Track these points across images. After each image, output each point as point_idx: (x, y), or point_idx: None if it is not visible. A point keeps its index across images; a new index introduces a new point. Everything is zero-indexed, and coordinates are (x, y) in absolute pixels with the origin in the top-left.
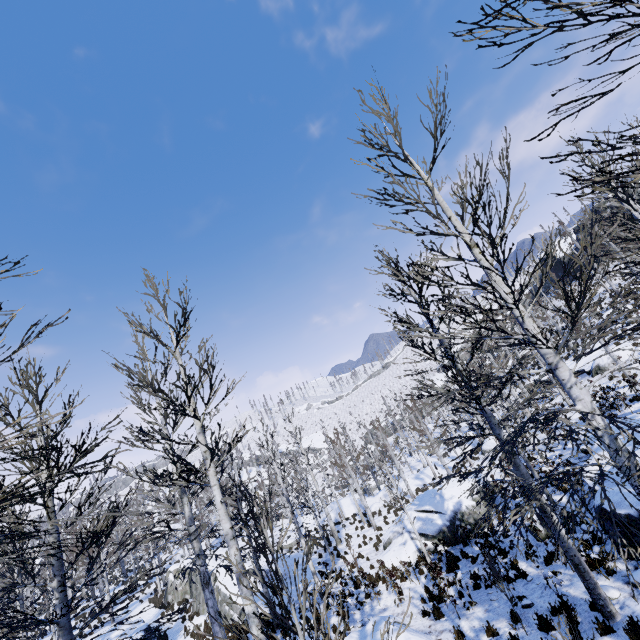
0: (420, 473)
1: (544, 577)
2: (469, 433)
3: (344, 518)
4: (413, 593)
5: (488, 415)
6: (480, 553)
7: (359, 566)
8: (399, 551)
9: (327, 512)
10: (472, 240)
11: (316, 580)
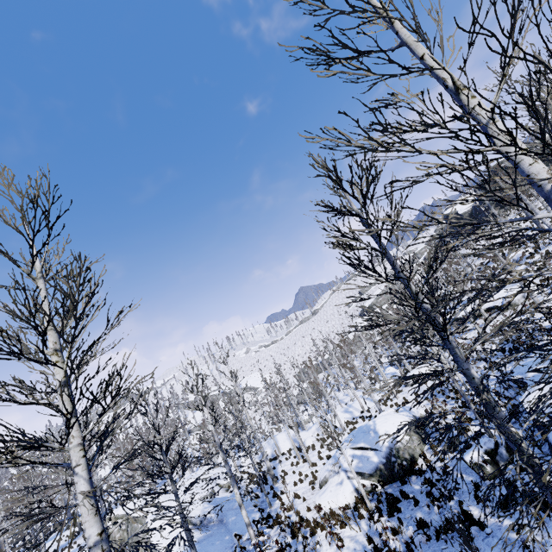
0: (349, 407)
1: (522, 541)
2: (390, 368)
3: (280, 453)
4: (355, 544)
5: (452, 346)
6: (421, 493)
7: (296, 508)
8: (336, 492)
9: (263, 452)
10: (459, 81)
11: (251, 532)
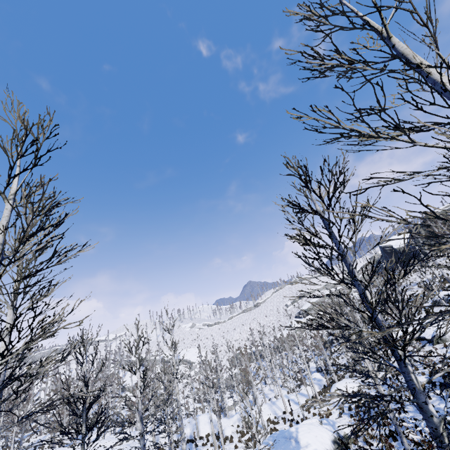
0: (272, 403)
1: None
2: (317, 374)
3: (198, 436)
4: None
5: (408, 370)
6: None
7: None
8: None
9: (182, 431)
10: None
11: None
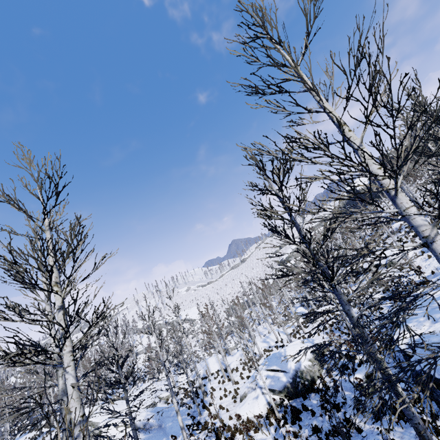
0: (266, 338)
1: (385, 439)
2: (300, 308)
3: (210, 373)
4: None
5: (339, 293)
6: (317, 406)
7: (220, 417)
8: (252, 404)
9: (197, 371)
10: (341, 120)
11: (184, 434)
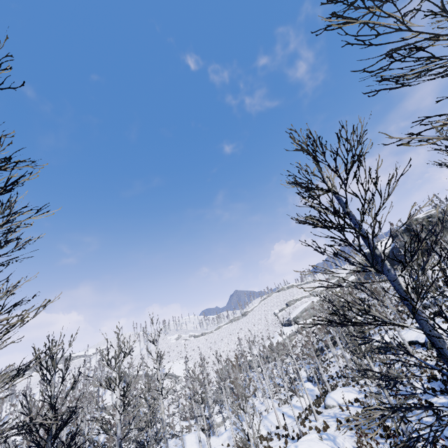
0: (264, 418)
1: None
2: (308, 383)
3: None
4: None
5: None
6: None
7: None
8: None
9: None
10: None
11: None
